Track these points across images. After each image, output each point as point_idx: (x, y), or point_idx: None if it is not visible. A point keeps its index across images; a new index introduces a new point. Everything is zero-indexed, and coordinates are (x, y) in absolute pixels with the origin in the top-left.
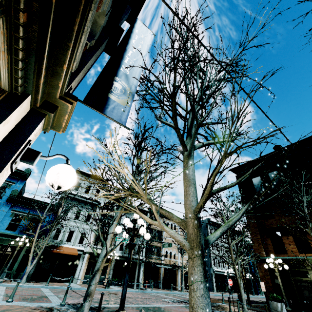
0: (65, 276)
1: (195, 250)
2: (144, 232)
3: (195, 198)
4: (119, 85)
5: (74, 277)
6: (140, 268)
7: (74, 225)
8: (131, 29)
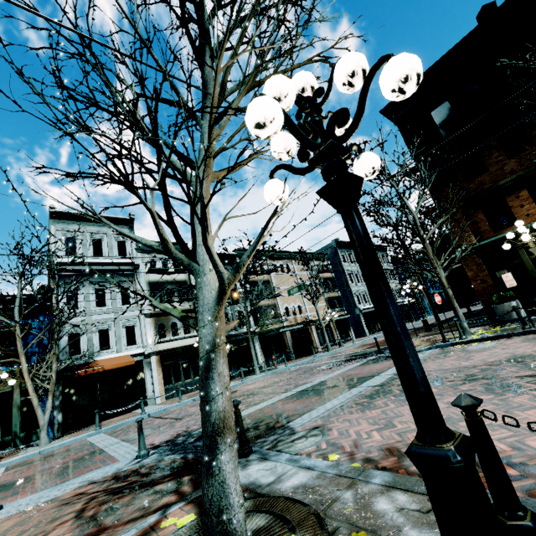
0: (129, 401)
1: None
2: (419, 70)
3: None
4: None
5: (146, 397)
6: (254, 345)
7: (103, 319)
8: None
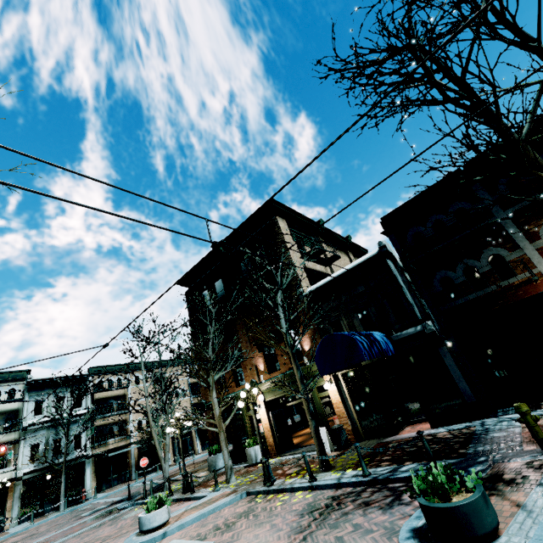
0: None
1: None
2: None
3: None
4: None
5: None
6: (85, 470)
7: None
8: None
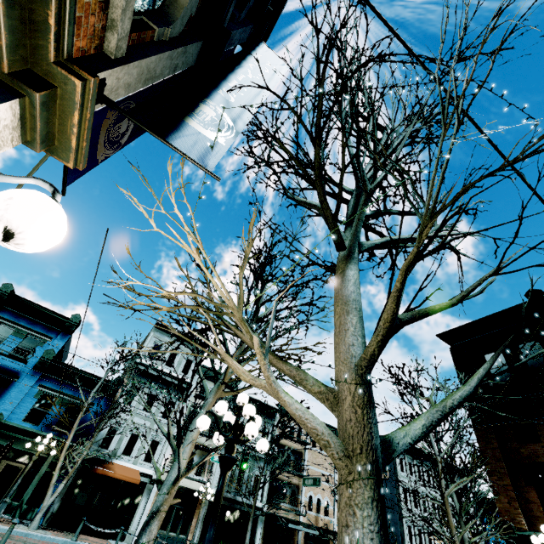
0: (112, 525)
1: (358, 462)
2: (253, 433)
3: (360, 340)
4: (210, 111)
5: (128, 529)
6: (256, 528)
7: (141, 424)
8: (250, 50)
